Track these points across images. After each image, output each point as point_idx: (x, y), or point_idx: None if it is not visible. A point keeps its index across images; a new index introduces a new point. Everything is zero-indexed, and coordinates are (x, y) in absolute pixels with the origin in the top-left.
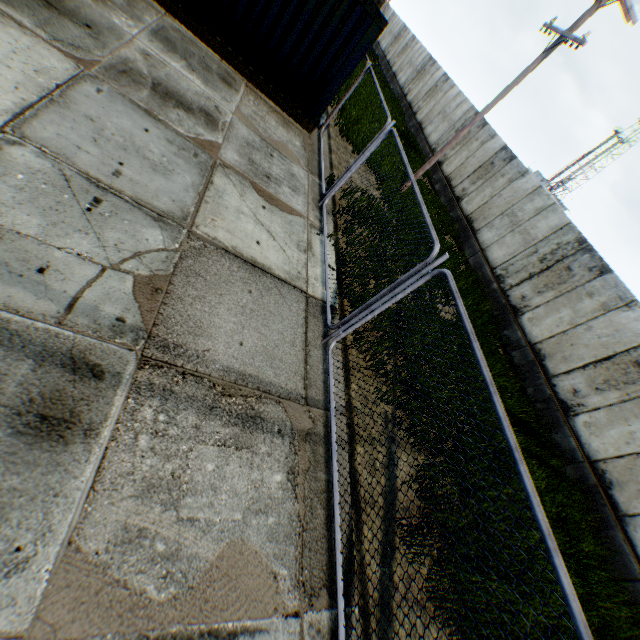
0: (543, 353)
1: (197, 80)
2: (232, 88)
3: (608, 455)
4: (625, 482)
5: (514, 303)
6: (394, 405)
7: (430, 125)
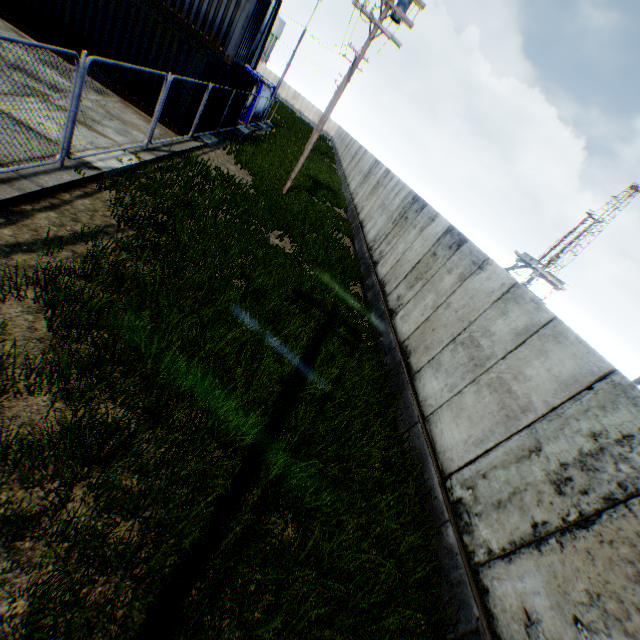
0: (385, 282)
1: (65, 81)
2: (103, 96)
3: (411, 331)
4: (419, 345)
5: (375, 259)
6: (133, 229)
7: (353, 181)
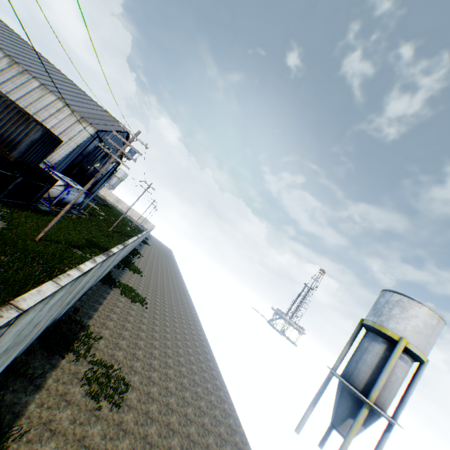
0: None
1: None
2: None
3: None
4: None
5: None
6: None
7: None
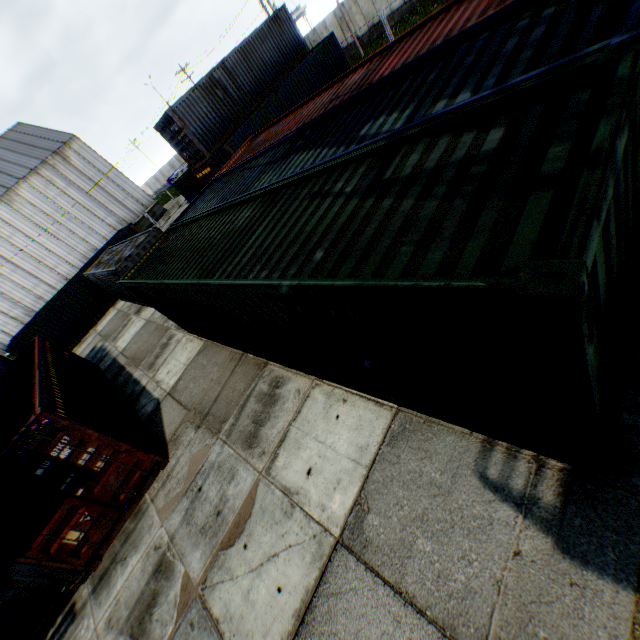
0: None
1: None
2: None
3: None
4: None
5: None
6: None
7: None
